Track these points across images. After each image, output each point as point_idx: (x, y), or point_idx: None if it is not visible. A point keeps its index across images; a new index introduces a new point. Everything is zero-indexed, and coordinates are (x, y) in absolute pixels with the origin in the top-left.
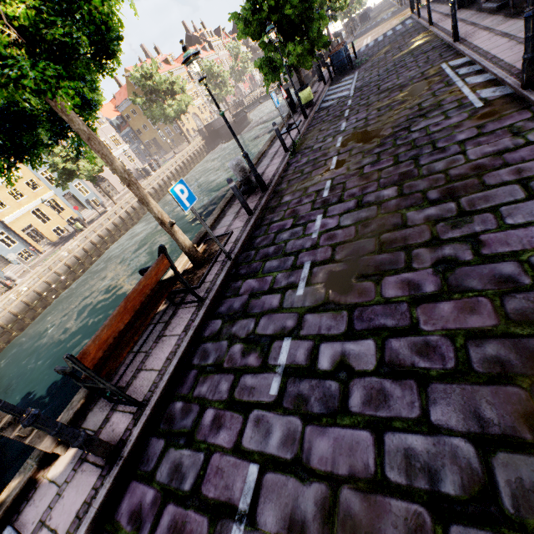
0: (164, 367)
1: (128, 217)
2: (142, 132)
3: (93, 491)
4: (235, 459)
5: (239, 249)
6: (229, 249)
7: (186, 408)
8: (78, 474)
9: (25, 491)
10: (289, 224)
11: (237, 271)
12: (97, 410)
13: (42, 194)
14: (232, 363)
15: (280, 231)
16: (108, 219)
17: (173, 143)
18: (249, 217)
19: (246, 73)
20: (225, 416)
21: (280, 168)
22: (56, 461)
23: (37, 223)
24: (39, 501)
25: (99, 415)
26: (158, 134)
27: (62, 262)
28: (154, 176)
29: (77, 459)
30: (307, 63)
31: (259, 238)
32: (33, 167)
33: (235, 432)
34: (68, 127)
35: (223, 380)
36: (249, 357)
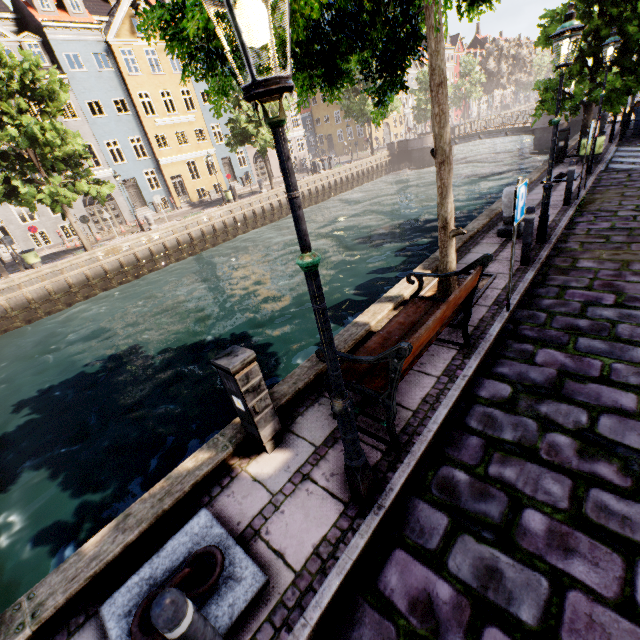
0: (423, 410)
1: (279, 208)
2: (321, 123)
3: (336, 530)
4: (631, 624)
5: (516, 301)
6: (496, 296)
7: (479, 486)
8: (302, 492)
9: (215, 473)
10: (608, 300)
11: (518, 329)
12: (311, 419)
13: (204, 149)
14: (559, 458)
15: (593, 304)
16: (259, 201)
17: (348, 148)
18: (520, 266)
19: (468, 99)
20: (576, 538)
21: (562, 222)
22: (257, 456)
23: (187, 176)
24: (242, 497)
25: (317, 427)
26: (336, 132)
27: (200, 226)
28: (323, 175)
29: (293, 470)
30: (616, 105)
31: (549, 299)
32: (327, 99)
33: (612, 576)
34: (399, 63)
35: (547, 476)
36: (598, 465)
